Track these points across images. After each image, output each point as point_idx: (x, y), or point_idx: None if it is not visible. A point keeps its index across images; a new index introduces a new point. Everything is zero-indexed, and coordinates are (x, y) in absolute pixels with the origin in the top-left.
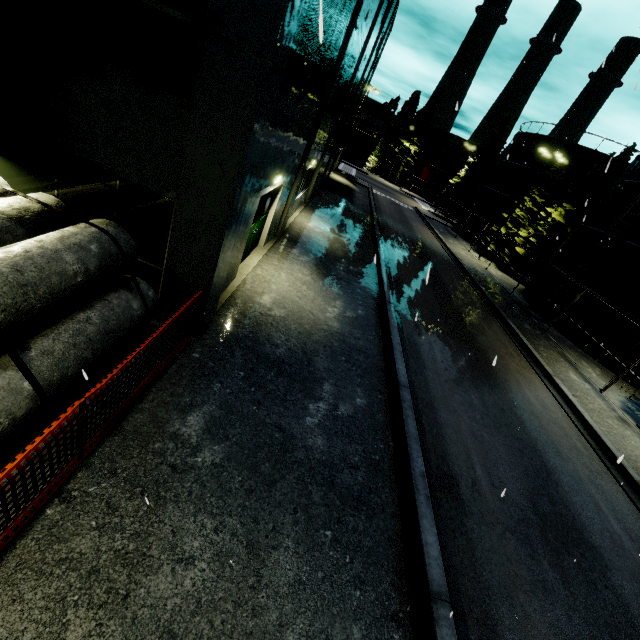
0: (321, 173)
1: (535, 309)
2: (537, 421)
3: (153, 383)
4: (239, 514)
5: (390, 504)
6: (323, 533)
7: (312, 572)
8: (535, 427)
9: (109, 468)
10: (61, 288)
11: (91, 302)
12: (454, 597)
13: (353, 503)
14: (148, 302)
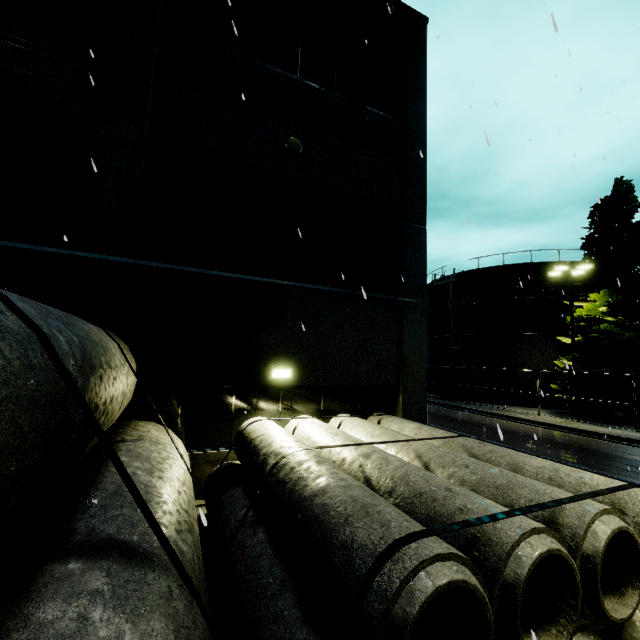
0: None
1: (449, 397)
2: (555, 437)
3: None
4: None
5: None
6: None
7: None
8: (560, 440)
9: None
10: None
11: None
12: None
13: None
14: None
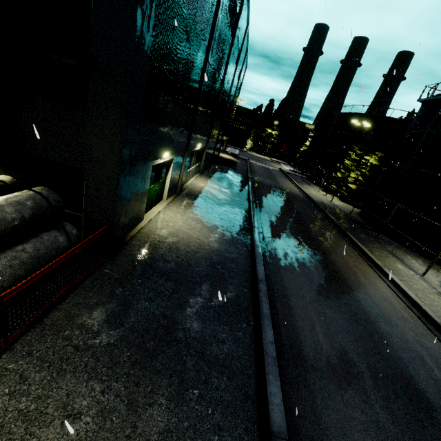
0: (210, 153)
1: (369, 224)
2: (370, 299)
3: (72, 291)
4: (124, 380)
5: (248, 367)
6: (191, 392)
7: (179, 423)
8: (369, 304)
9: (27, 350)
10: (1, 229)
11: (28, 239)
12: (295, 437)
13: (218, 368)
14: (72, 237)
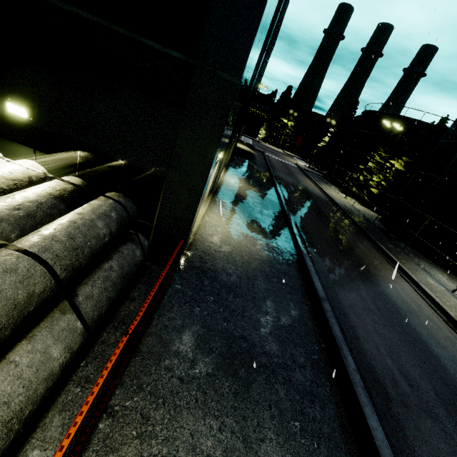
0: None
1: (392, 232)
2: (417, 318)
3: (154, 311)
4: (232, 414)
5: (334, 395)
6: (293, 424)
7: None
8: (417, 323)
9: (137, 384)
10: (97, 247)
11: (110, 254)
12: None
13: (308, 397)
14: (145, 250)
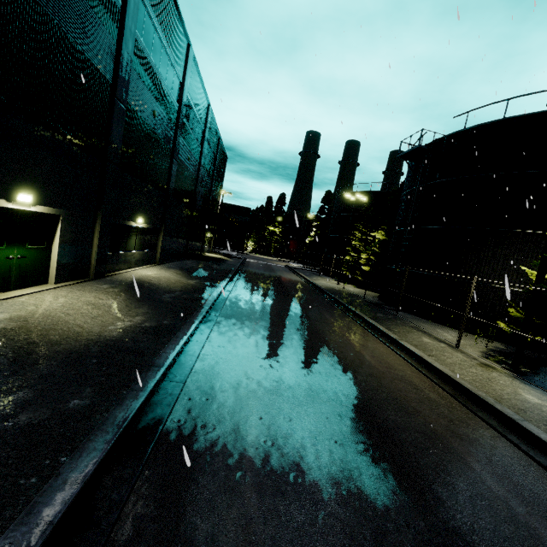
0: (180, 245)
1: (389, 304)
2: (376, 381)
3: None
4: None
5: None
6: None
7: None
8: (371, 387)
9: None
10: None
11: None
12: None
13: None
14: None
